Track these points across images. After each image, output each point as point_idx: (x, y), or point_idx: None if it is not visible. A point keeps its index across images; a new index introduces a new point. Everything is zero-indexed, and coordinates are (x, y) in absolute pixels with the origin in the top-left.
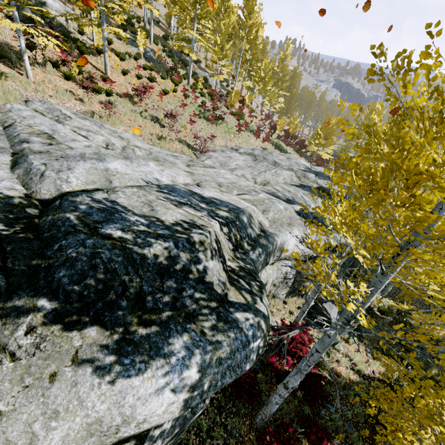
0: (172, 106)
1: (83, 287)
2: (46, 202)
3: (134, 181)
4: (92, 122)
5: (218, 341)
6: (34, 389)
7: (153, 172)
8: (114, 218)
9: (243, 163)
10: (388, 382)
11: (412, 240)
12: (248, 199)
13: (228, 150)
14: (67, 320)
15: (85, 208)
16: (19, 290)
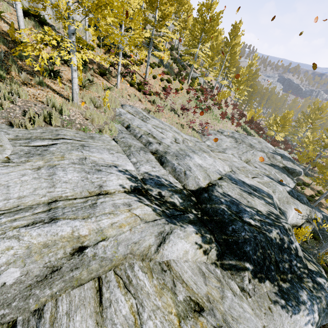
0: (181, 100)
1: (257, 257)
2: (193, 192)
3: (215, 174)
4: (157, 120)
5: (319, 296)
6: (268, 315)
7: (214, 164)
8: (241, 209)
9: (229, 144)
10: None
11: None
12: (260, 181)
13: (218, 133)
14: (258, 276)
15: (224, 201)
16: (226, 254)
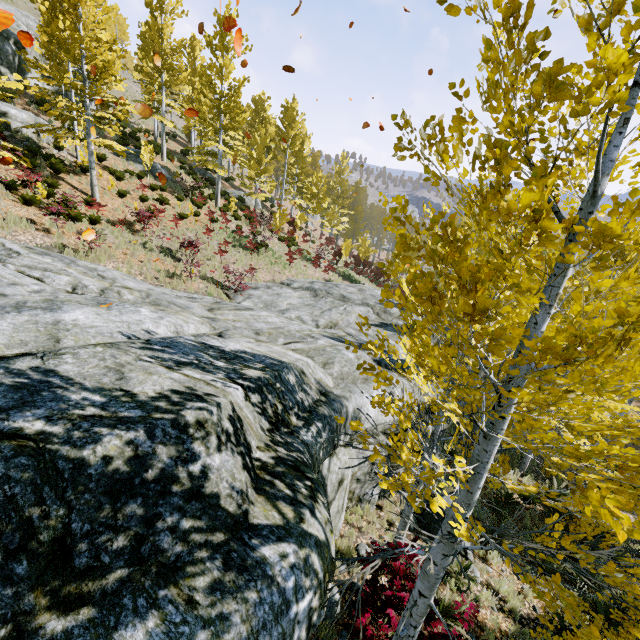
0: (193, 234)
1: None
2: None
3: (104, 337)
4: (56, 258)
5: (223, 614)
6: None
7: (143, 320)
8: (38, 399)
9: (298, 301)
10: (552, 627)
11: (512, 377)
12: (301, 348)
13: (276, 286)
14: None
15: None
16: None
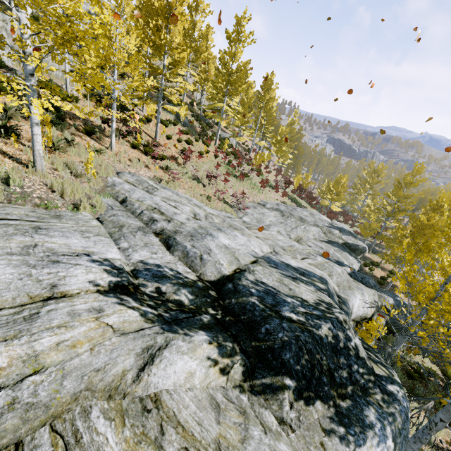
0: (207, 166)
1: (301, 366)
2: (213, 283)
3: (247, 256)
4: (170, 191)
5: (392, 412)
6: None
7: (247, 243)
8: (279, 301)
9: (274, 219)
10: None
11: None
12: (312, 263)
13: (258, 206)
14: (304, 396)
15: (255, 291)
16: (257, 370)
